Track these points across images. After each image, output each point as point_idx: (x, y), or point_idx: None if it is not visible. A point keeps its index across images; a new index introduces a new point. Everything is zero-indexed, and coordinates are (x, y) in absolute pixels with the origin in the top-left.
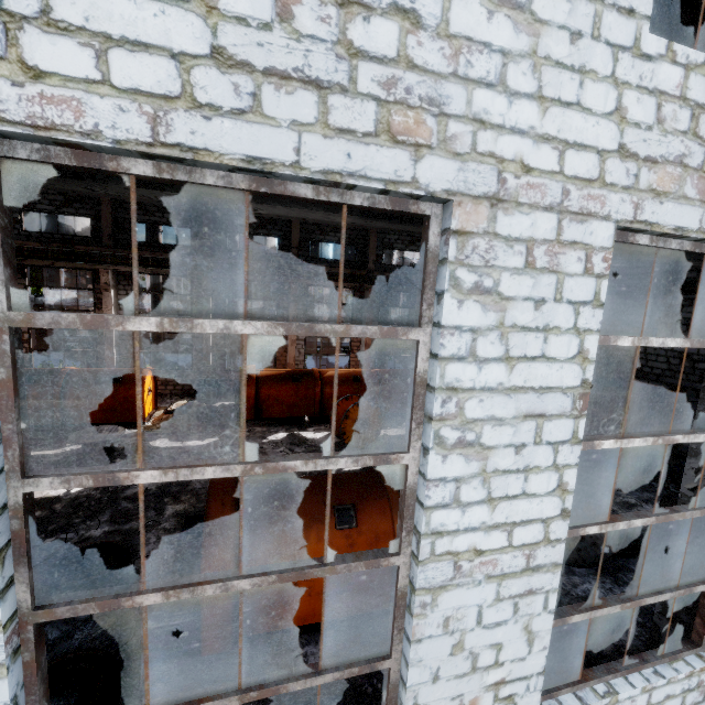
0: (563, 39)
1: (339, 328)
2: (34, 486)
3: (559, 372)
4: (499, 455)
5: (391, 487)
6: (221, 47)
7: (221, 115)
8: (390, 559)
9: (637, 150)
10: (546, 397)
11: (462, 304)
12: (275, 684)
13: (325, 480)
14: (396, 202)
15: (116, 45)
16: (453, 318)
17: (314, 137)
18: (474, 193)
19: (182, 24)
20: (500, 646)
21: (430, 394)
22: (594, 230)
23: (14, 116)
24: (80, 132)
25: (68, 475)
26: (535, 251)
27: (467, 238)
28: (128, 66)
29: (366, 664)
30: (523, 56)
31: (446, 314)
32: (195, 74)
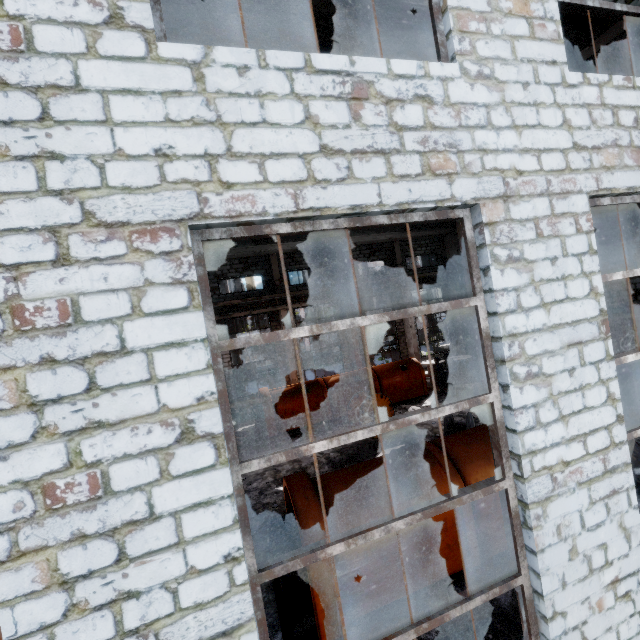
0: (518, 89)
1: (423, 308)
2: (248, 468)
3: (581, 308)
4: (558, 380)
5: (438, 454)
6: (325, 145)
7: (332, 184)
8: (499, 484)
9: (585, 144)
10: (578, 328)
11: (503, 272)
12: (439, 614)
13: (380, 461)
14: (439, 214)
15: (268, 158)
16: (500, 284)
17: (387, 184)
18: (491, 196)
19: (301, 137)
20: (605, 545)
21: (496, 343)
22: (574, 202)
23: (219, 213)
24: (256, 214)
25: (268, 455)
26: (540, 225)
27: (494, 226)
28: (276, 169)
29: (503, 584)
30: (498, 105)
31: (495, 281)
32: (313, 164)
